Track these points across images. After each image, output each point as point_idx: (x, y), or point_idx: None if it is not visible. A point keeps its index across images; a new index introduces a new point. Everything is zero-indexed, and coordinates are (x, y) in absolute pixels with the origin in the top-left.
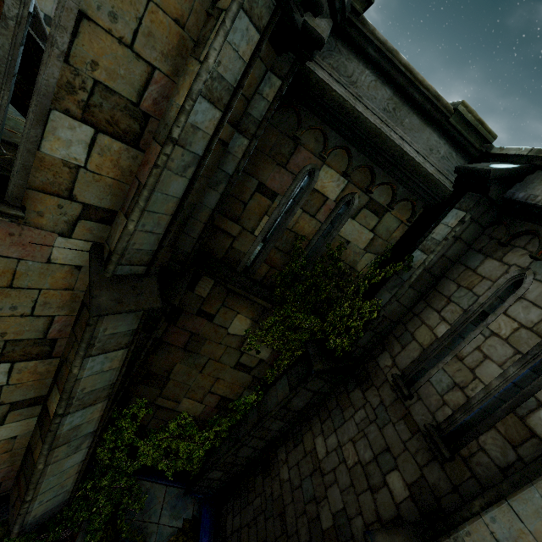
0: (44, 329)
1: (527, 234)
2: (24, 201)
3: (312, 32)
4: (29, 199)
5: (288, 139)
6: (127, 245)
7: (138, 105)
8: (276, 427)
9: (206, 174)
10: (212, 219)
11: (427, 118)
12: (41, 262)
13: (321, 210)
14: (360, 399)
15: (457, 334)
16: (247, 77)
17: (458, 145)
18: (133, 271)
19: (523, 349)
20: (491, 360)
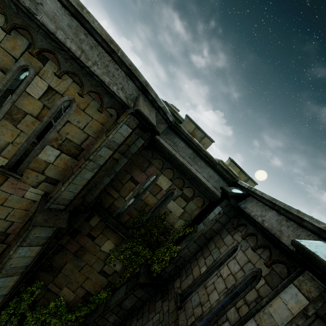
0: (7, 227)
1: (243, 225)
2: (23, 172)
3: (155, 129)
4: (26, 172)
5: (147, 161)
6: (59, 195)
7: (80, 146)
8: (112, 319)
9: (106, 170)
10: (105, 189)
11: (208, 163)
12: (20, 196)
13: (159, 194)
14: (159, 306)
15: (209, 273)
16: (126, 141)
17: (222, 177)
18: (58, 207)
19: (229, 286)
20: (216, 290)
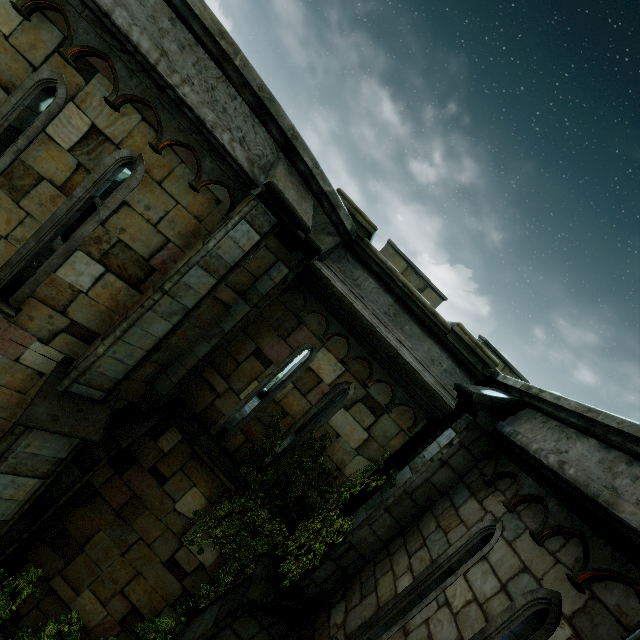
0: None
1: (509, 476)
2: (23, 305)
3: (312, 243)
4: (28, 304)
5: (293, 316)
6: (92, 365)
7: (149, 261)
8: None
9: (202, 325)
10: (196, 368)
11: (427, 329)
12: (11, 358)
13: (313, 391)
14: None
15: (417, 595)
16: (245, 261)
17: (461, 362)
18: (89, 393)
19: (467, 635)
20: None
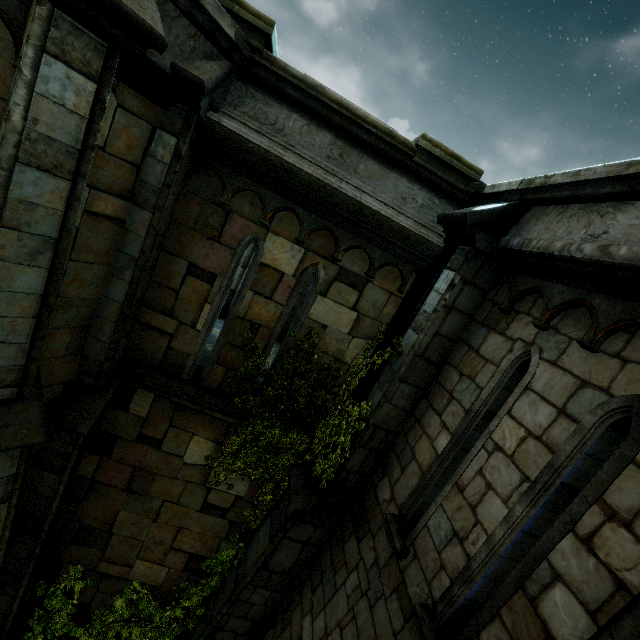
0: None
1: (530, 293)
2: None
3: (185, 75)
4: None
5: (215, 206)
6: None
7: None
8: (260, 598)
9: (99, 260)
10: (124, 316)
11: (387, 160)
12: None
13: (278, 289)
14: (354, 554)
15: (460, 449)
16: (95, 135)
17: (438, 188)
18: None
19: (532, 473)
20: (495, 491)
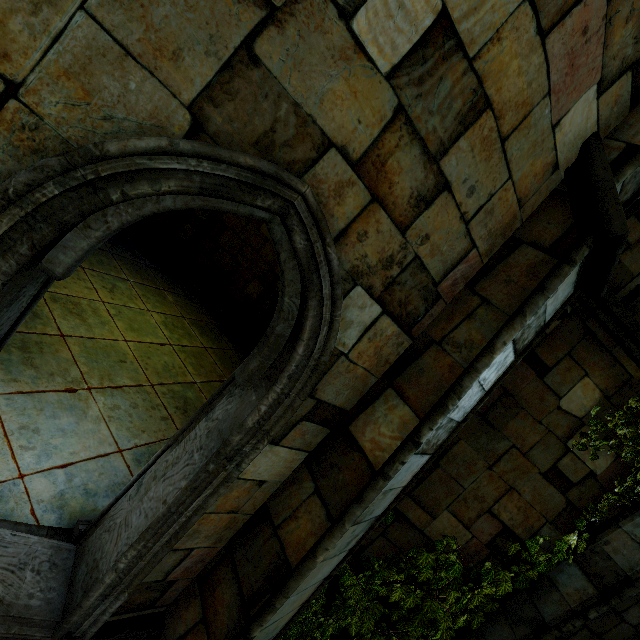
0: (450, 264)
1: None
2: None
3: None
4: None
5: None
6: None
7: None
8: (636, 615)
9: None
10: None
11: None
12: (551, 120)
13: None
14: None
15: None
16: None
17: None
18: None
19: None
20: None
